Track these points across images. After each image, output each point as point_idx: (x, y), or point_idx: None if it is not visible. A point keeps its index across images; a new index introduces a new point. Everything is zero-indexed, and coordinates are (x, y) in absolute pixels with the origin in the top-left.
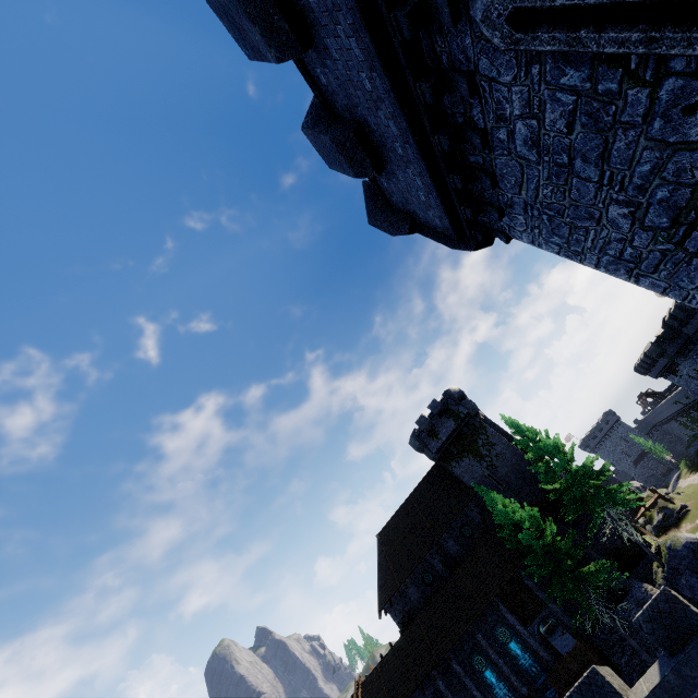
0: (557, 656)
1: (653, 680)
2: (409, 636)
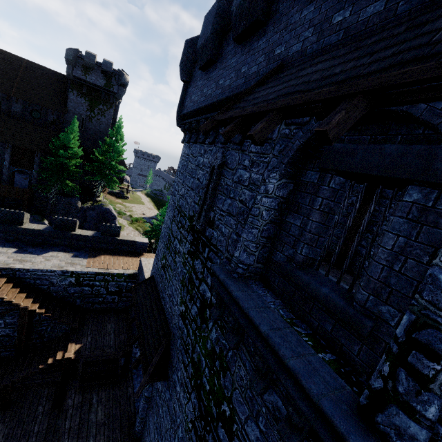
0: (11, 183)
1: (40, 228)
2: None
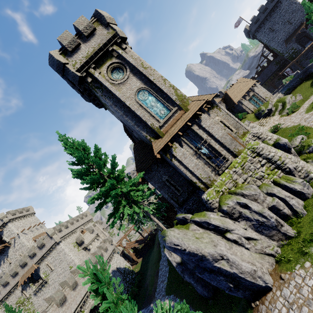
0: None
1: None
2: None
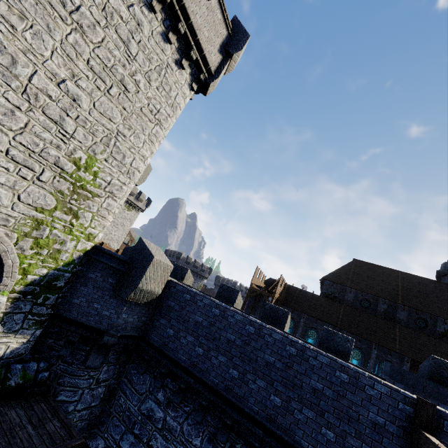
0: None
1: None
2: (329, 303)
